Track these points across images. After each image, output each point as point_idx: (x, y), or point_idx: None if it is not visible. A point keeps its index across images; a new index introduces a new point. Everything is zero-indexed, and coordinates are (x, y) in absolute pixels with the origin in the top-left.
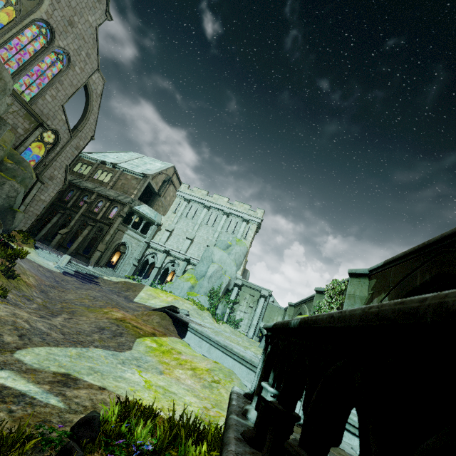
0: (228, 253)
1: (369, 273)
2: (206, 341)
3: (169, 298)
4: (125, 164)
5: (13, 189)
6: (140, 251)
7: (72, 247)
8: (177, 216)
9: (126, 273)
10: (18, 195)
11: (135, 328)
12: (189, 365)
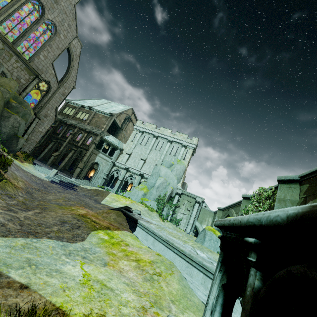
0: (171, 170)
1: (300, 179)
2: (151, 235)
3: (127, 201)
4: (98, 107)
5: (16, 121)
6: (108, 168)
7: (61, 165)
8: (134, 143)
9: (98, 184)
10: (20, 126)
11: (92, 222)
12: (134, 257)
